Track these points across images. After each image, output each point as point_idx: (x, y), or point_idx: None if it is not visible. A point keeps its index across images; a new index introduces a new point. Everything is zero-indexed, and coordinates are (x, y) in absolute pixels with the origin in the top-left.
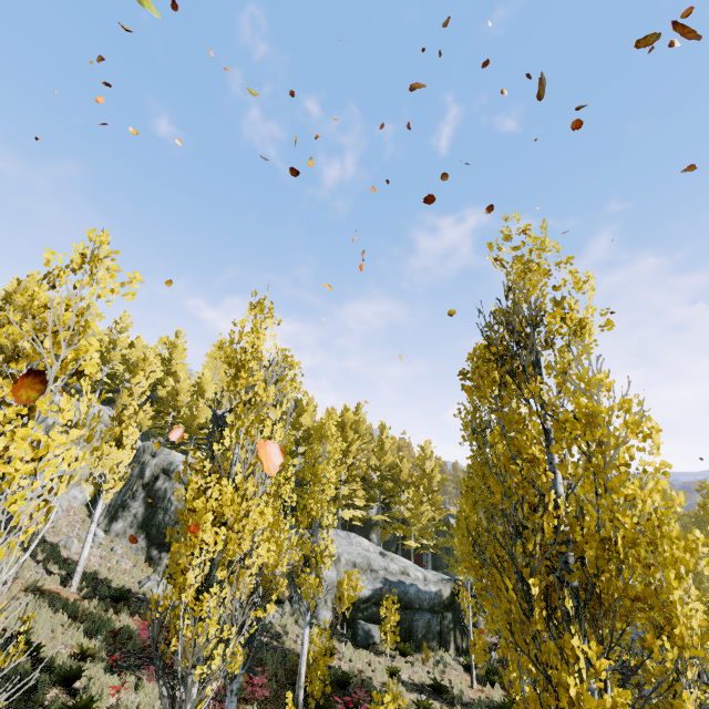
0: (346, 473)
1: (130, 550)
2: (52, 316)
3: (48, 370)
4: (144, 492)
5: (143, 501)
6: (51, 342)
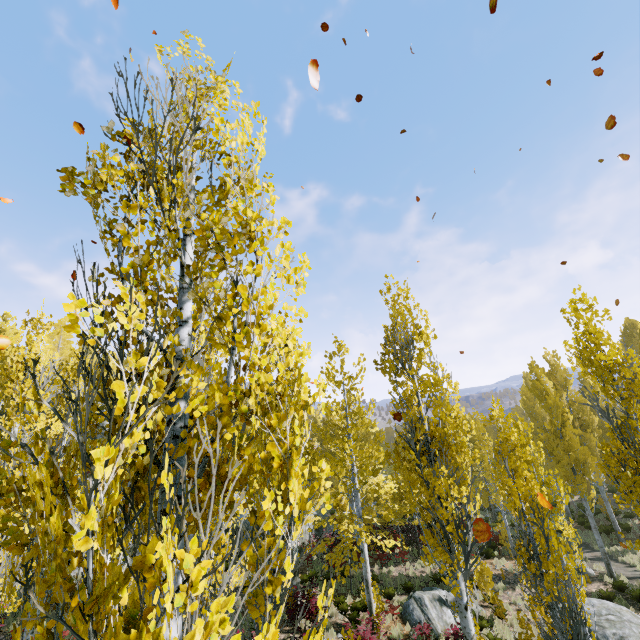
0: None
1: None
2: None
3: None
4: None
5: None
6: None
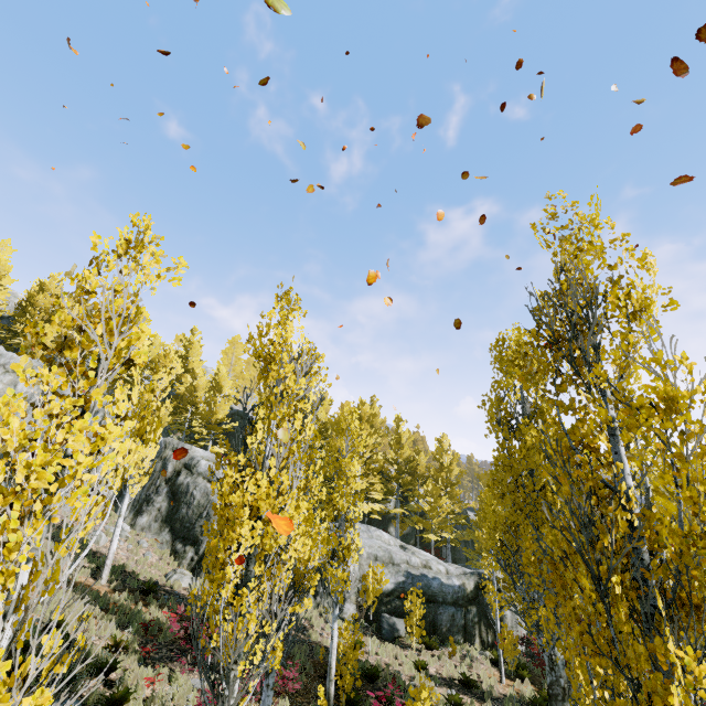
0: (363, 467)
1: (155, 543)
2: (104, 302)
3: (101, 358)
4: (167, 487)
5: (166, 495)
6: (104, 329)
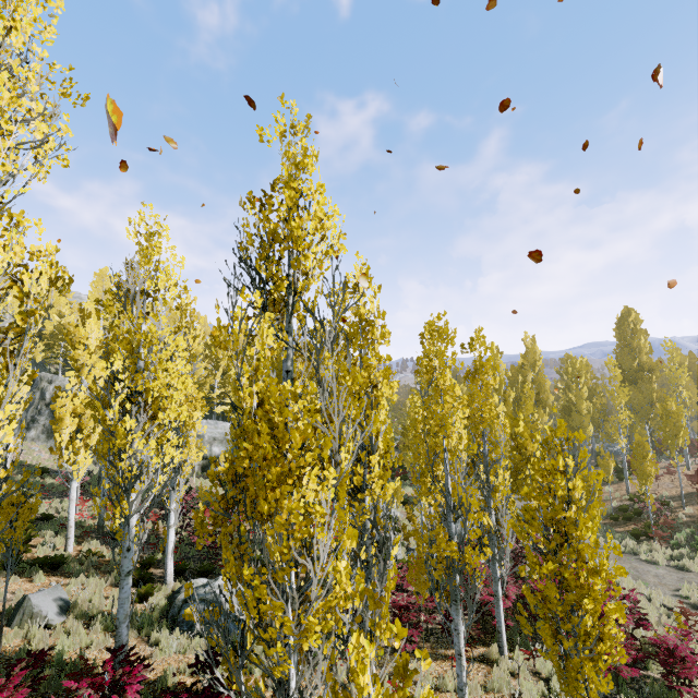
0: (221, 381)
1: (45, 447)
2: None
3: None
4: (48, 409)
5: (49, 415)
6: None
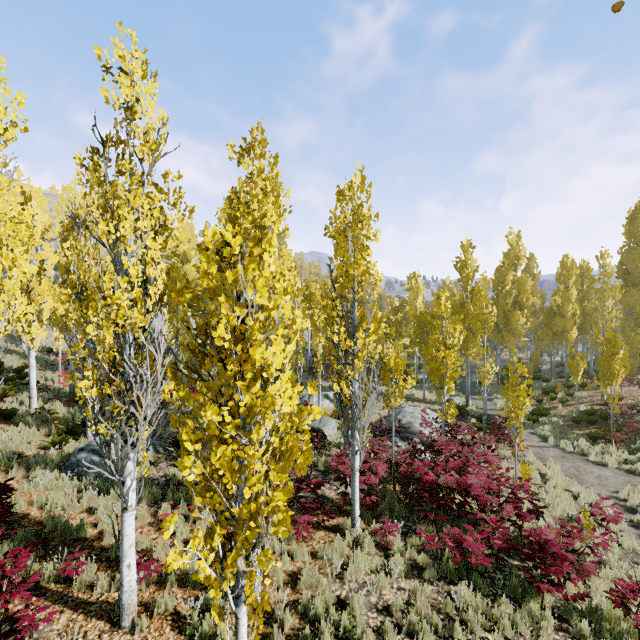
0: None
1: None
2: None
3: None
4: None
5: None
6: None
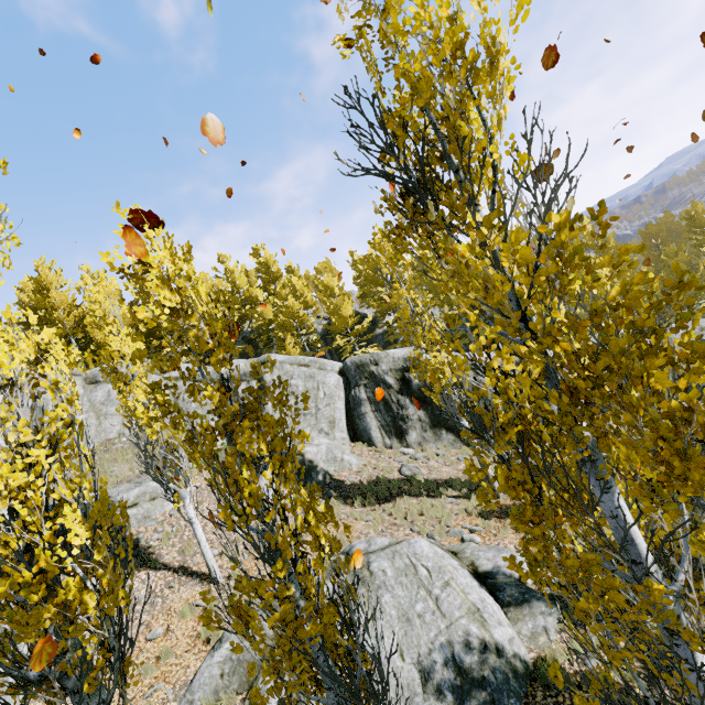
0: None
1: (448, 448)
2: None
3: None
4: (406, 398)
5: (414, 405)
6: None
